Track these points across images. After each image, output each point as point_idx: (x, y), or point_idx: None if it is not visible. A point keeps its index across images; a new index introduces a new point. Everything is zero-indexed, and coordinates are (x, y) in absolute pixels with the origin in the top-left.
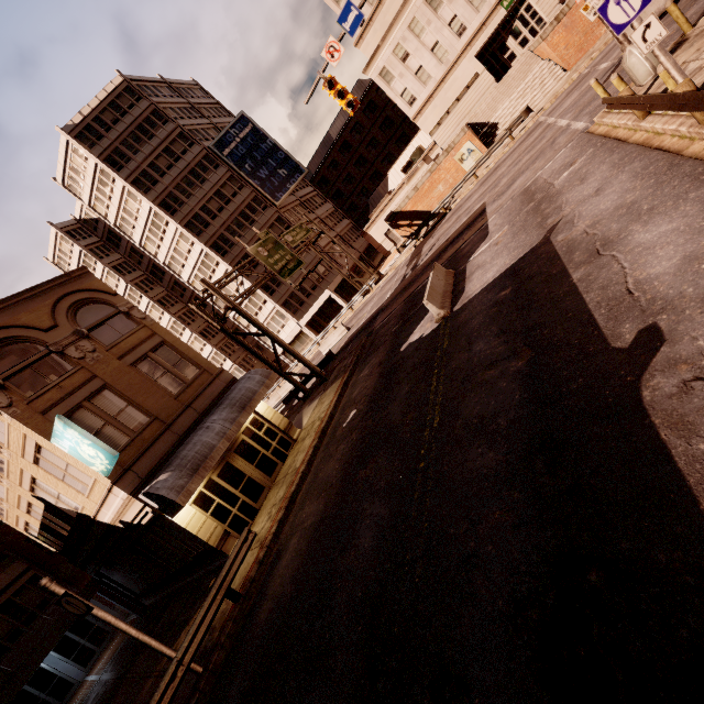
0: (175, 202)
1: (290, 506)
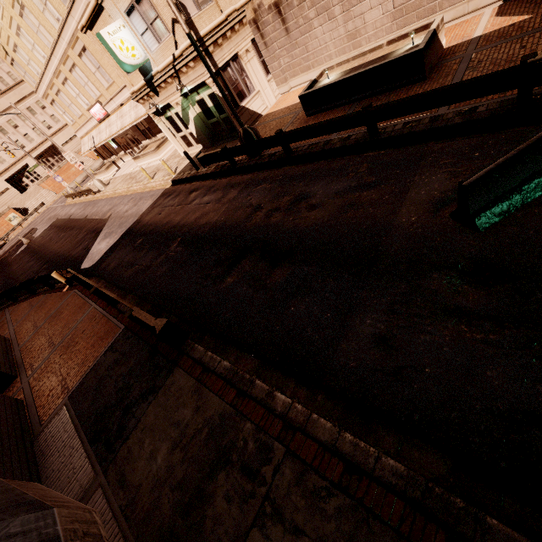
0: None
1: None
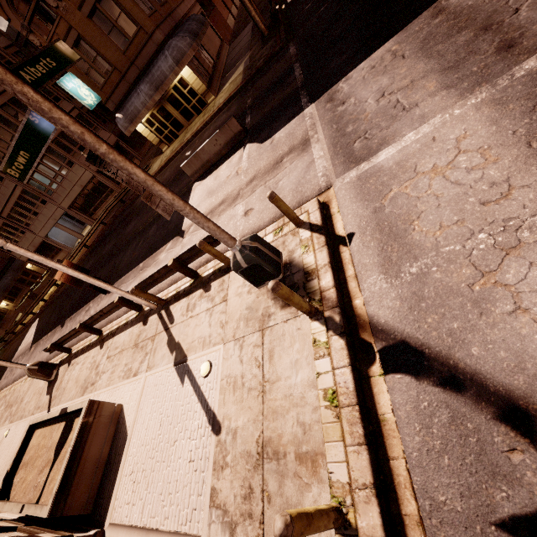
0: None
1: (168, 164)
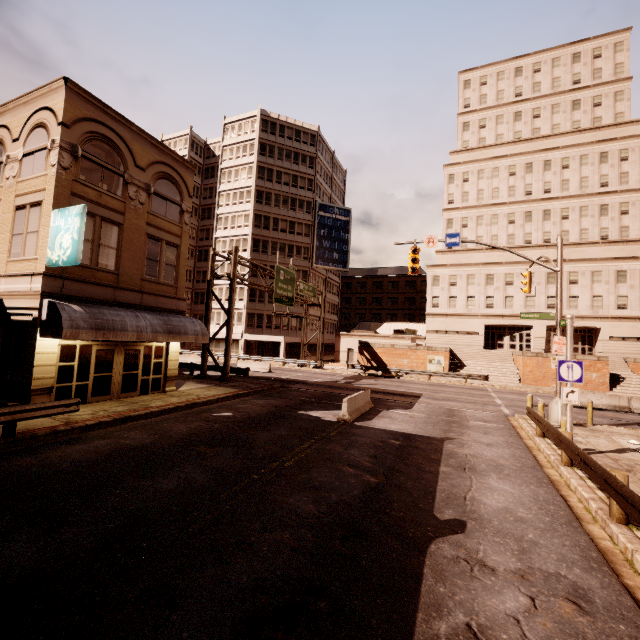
0: (266, 199)
1: (118, 422)
